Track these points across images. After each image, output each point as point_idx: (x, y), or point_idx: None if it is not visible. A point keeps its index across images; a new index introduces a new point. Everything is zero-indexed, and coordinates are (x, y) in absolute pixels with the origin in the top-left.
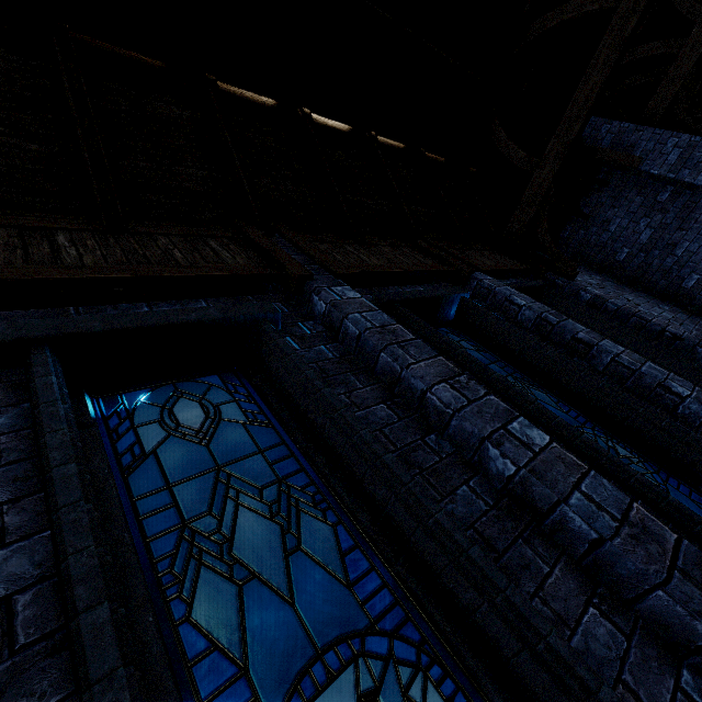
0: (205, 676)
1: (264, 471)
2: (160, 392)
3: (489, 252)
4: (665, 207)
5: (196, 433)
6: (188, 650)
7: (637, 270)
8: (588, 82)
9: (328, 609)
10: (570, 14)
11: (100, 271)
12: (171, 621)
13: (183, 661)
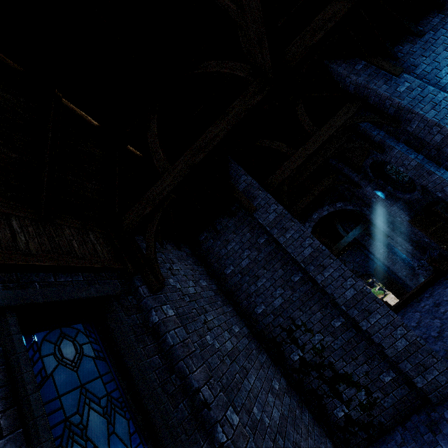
0: None
1: None
2: None
3: (80, 231)
4: (260, 248)
5: None
6: None
7: (234, 286)
8: (220, 124)
9: None
10: (226, 70)
11: None
12: None
13: None
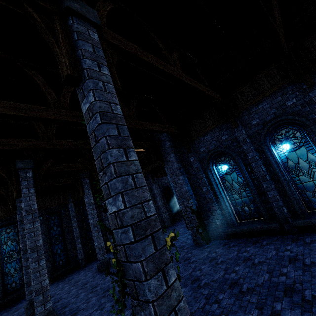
0: (3, 250)
1: (13, 237)
2: (6, 227)
3: None
4: None
5: (8, 233)
6: (2, 249)
7: None
8: None
9: (12, 248)
10: None
11: (3, 217)
12: (2, 247)
13: (2, 249)
